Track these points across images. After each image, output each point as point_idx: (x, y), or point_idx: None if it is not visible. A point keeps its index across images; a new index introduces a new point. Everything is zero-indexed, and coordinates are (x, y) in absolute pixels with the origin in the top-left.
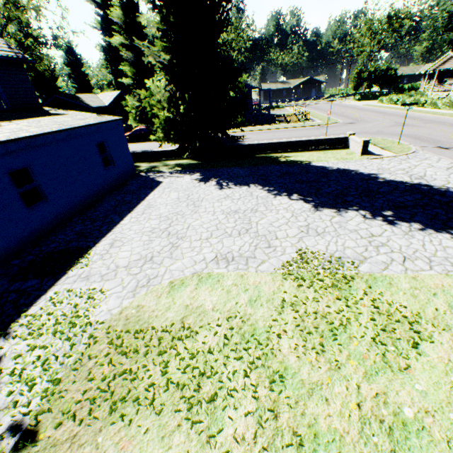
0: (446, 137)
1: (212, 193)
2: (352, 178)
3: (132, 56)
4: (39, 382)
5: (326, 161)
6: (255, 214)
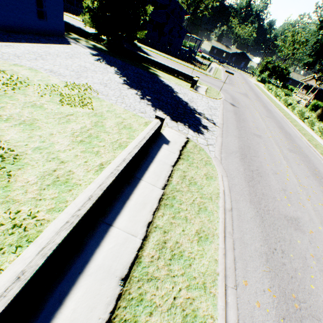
0: (246, 105)
1: (88, 59)
2: (165, 88)
3: None
4: None
5: (169, 81)
6: (93, 72)
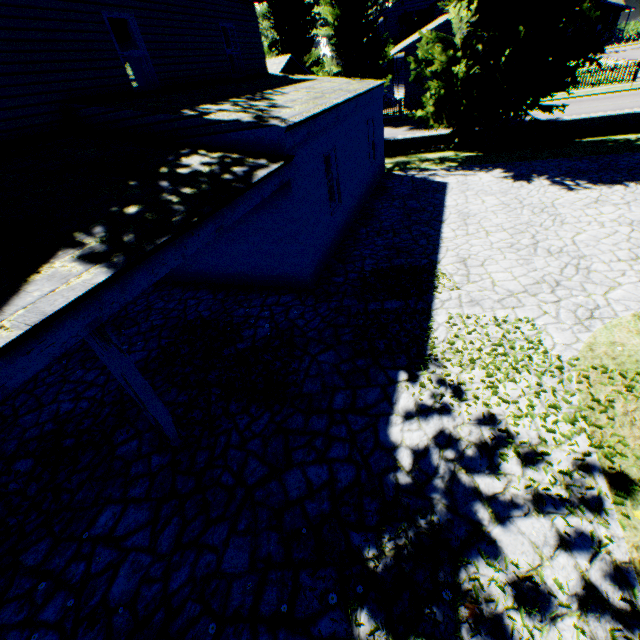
0: None
1: (561, 196)
2: None
3: None
4: (563, 420)
5: None
6: None
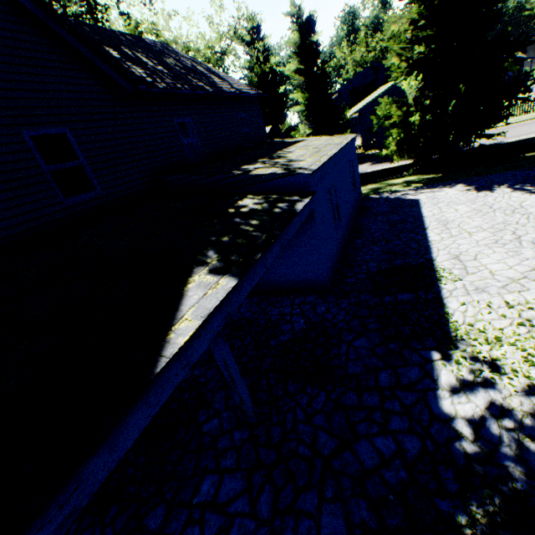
0: None
1: (526, 199)
2: None
3: (302, 82)
4: None
5: None
6: None
